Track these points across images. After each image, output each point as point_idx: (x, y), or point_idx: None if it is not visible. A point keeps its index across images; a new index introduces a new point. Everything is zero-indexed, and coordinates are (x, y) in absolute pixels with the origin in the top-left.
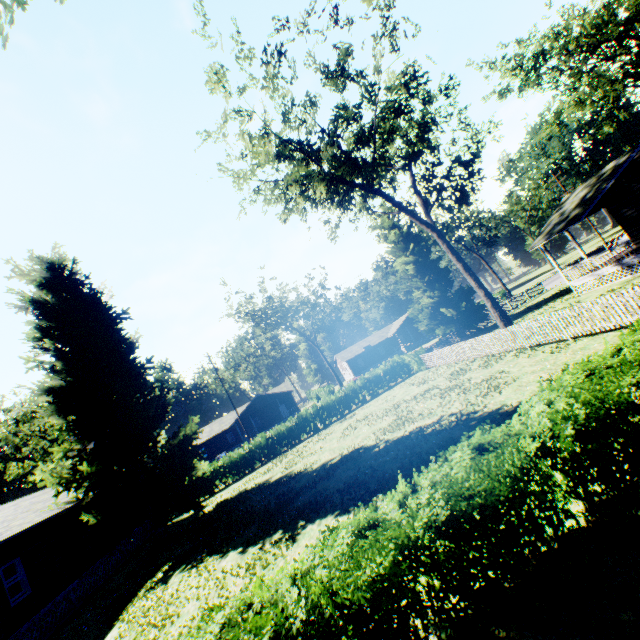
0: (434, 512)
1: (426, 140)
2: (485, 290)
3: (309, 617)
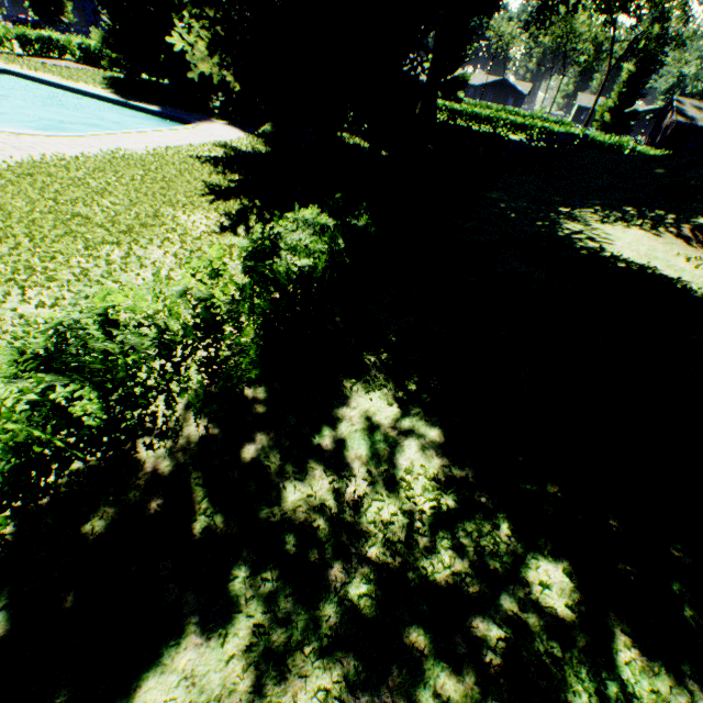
0: (490, 115)
1: (664, 18)
2: (590, 114)
3: (475, 113)
